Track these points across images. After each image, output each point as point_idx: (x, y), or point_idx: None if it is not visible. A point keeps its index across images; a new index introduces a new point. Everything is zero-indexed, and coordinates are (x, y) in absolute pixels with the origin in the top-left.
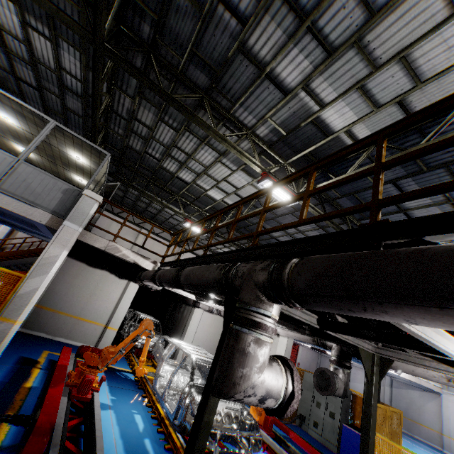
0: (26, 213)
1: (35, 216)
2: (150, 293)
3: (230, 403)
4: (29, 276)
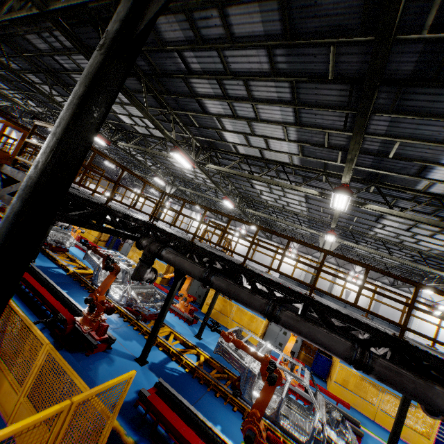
0: None
1: None
2: None
3: None
4: None
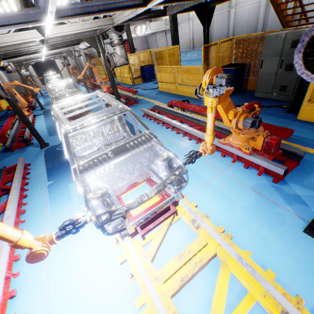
0: None
1: None
2: (48, 62)
3: (56, 78)
4: (3, 81)
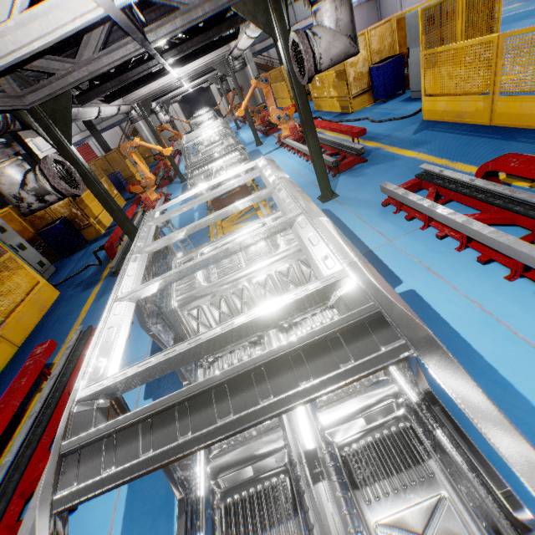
0: (118, 120)
1: (120, 118)
2: (202, 92)
3: (210, 120)
4: (141, 135)
